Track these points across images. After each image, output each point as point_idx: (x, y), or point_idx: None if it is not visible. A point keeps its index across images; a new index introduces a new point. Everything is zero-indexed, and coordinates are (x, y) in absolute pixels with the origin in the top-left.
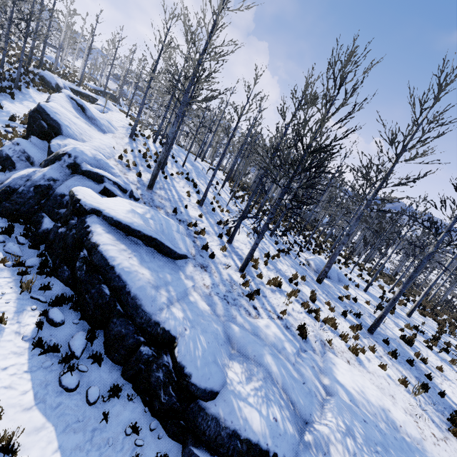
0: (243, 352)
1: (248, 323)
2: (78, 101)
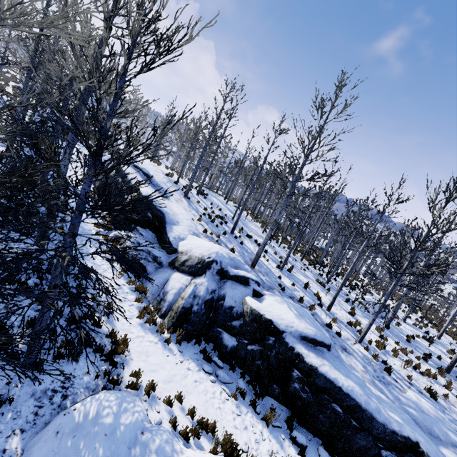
0: (433, 434)
1: (409, 400)
2: (143, 170)
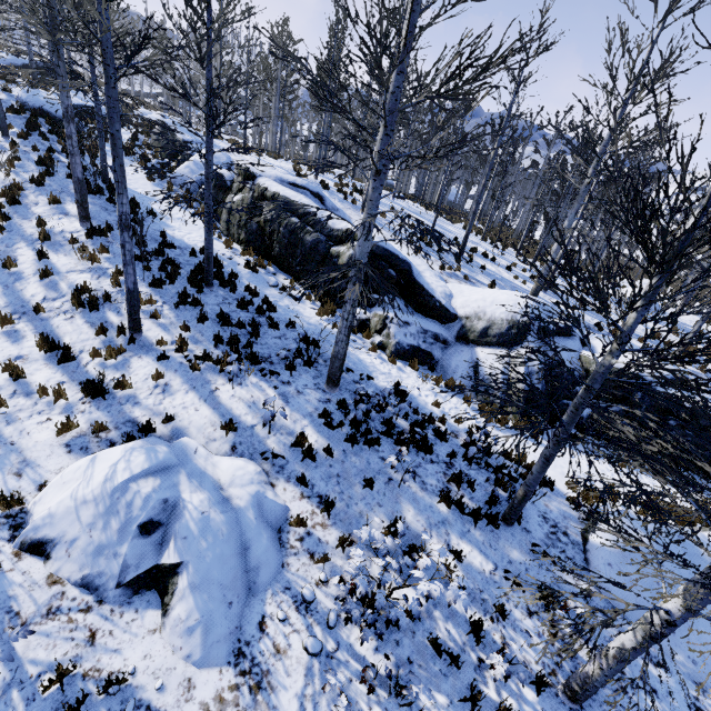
0: None
1: None
2: (310, 188)
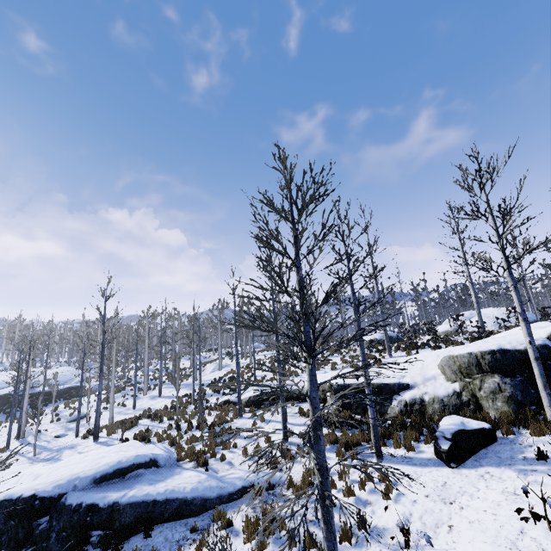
0: None
1: None
2: None
